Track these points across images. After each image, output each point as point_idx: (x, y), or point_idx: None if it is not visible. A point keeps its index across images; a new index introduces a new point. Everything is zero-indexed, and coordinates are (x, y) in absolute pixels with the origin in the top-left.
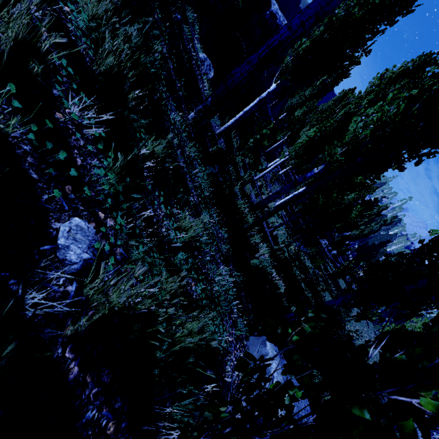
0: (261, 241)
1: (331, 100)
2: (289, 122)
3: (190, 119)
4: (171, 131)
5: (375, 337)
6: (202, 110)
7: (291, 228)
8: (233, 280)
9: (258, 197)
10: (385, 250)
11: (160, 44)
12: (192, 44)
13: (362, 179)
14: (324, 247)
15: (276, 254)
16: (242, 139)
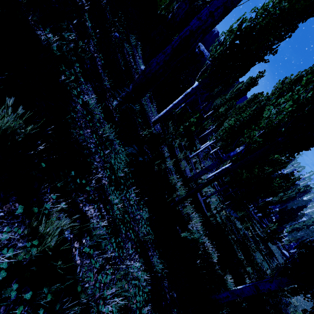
0: (194, 211)
1: (245, 100)
2: (215, 116)
3: (115, 105)
4: (79, 111)
5: (311, 307)
6: (124, 97)
7: (222, 194)
8: (149, 273)
9: (193, 171)
10: (303, 214)
11: (84, 41)
12: (133, 58)
13: (279, 157)
14: (250, 210)
15: (209, 220)
16: (174, 126)
